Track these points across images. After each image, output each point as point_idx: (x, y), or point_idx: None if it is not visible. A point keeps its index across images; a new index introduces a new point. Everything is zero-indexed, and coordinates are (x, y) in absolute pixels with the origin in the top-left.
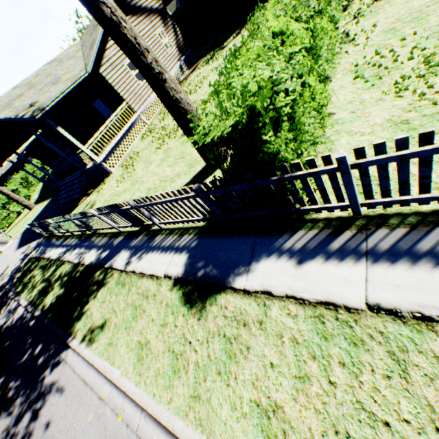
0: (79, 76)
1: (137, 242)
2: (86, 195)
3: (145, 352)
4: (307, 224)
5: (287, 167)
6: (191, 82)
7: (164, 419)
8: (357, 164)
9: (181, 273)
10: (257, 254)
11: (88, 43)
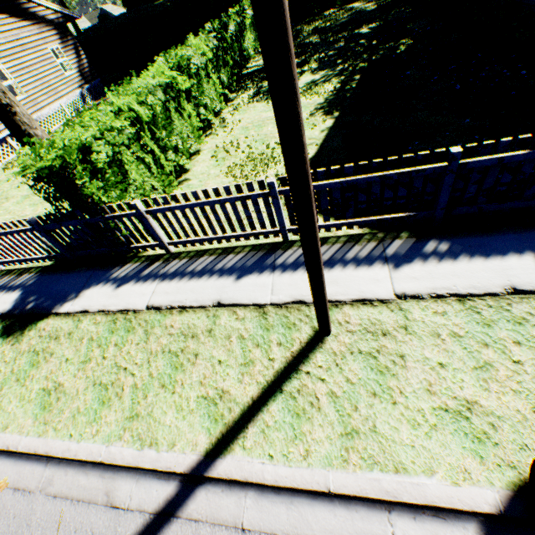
0: None
1: None
2: None
3: None
4: (135, 259)
5: (106, 208)
6: None
7: None
8: (148, 211)
9: (8, 309)
10: (90, 284)
11: None
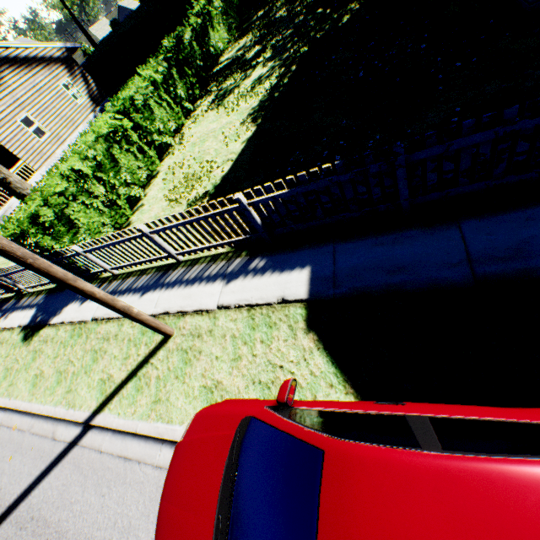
0: None
1: (8, 305)
2: None
3: None
4: (95, 281)
5: (61, 252)
6: None
7: None
8: (85, 252)
9: (28, 322)
10: (69, 302)
11: None
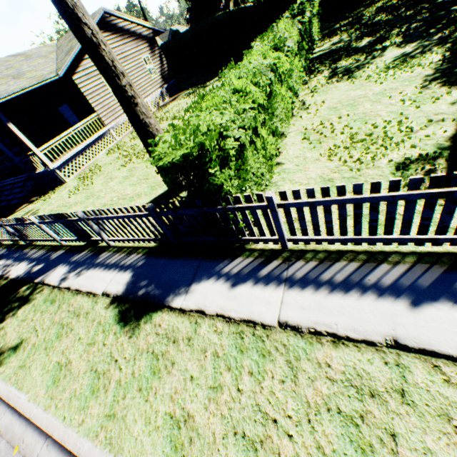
0: (47, 77)
1: (79, 257)
2: (29, 201)
3: (63, 374)
4: (246, 252)
5: (230, 199)
6: (170, 110)
7: (71, 443)
8: (281, 205)
9: (121, 291)
10: (199, 276)
11: (65, 48)
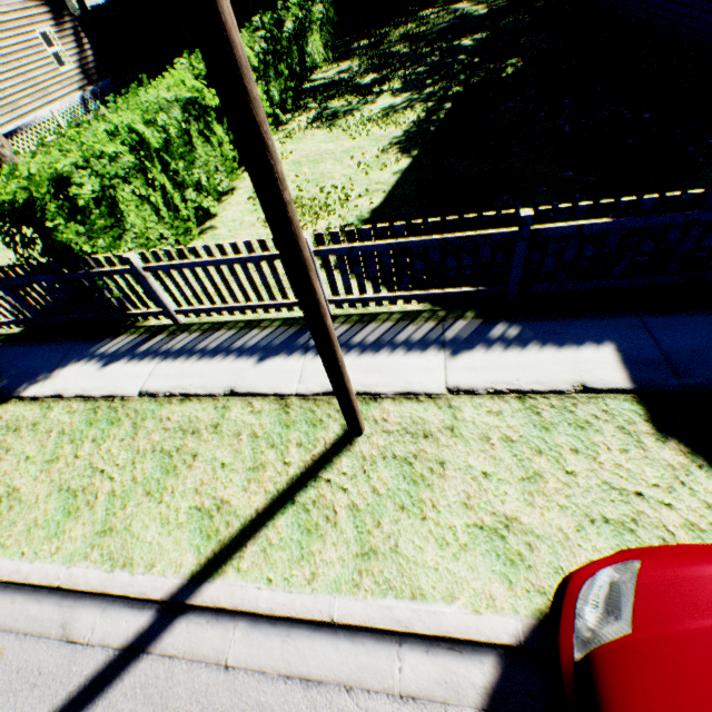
0: None
1: None
2: None
3: None
4: (132, 330)
5: (90, 261)
6: None
7: None
8: (147, 268)
9: None
10: (68, 360)
11: None
